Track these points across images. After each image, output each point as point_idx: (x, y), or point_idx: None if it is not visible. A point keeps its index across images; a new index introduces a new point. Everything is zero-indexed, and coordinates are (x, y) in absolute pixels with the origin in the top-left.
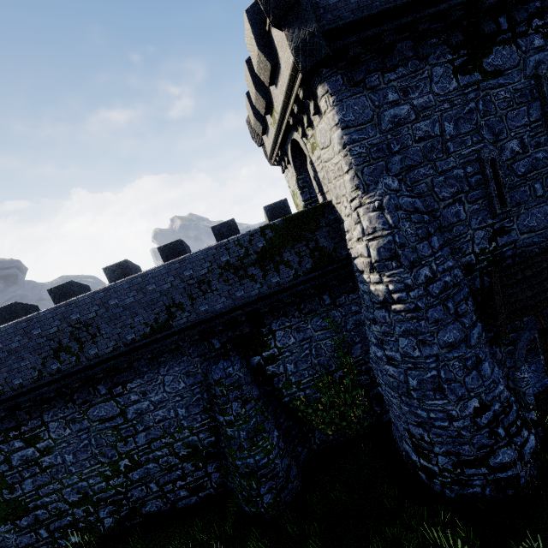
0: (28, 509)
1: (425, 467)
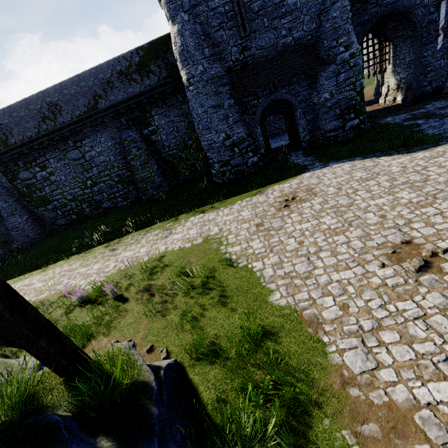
0: (50, 201)
1: (214, 173)
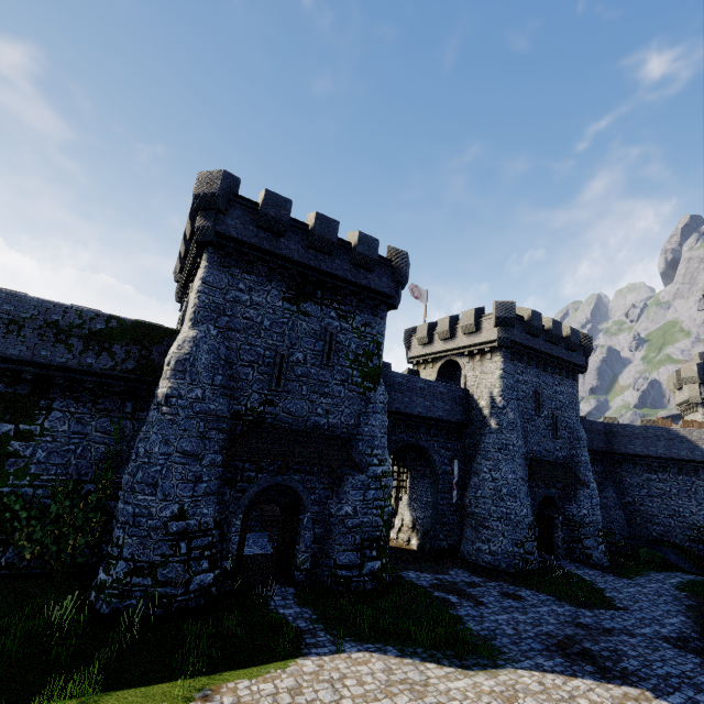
0: None
1: (102, 582)
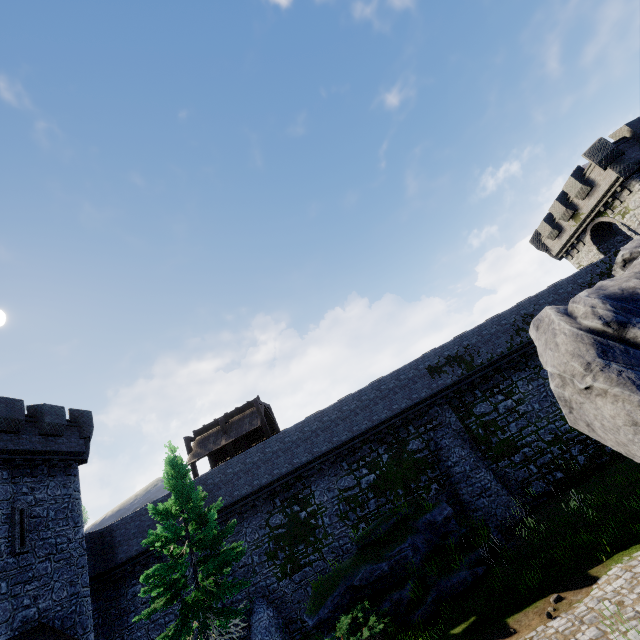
0: (517, 447)
1: None
